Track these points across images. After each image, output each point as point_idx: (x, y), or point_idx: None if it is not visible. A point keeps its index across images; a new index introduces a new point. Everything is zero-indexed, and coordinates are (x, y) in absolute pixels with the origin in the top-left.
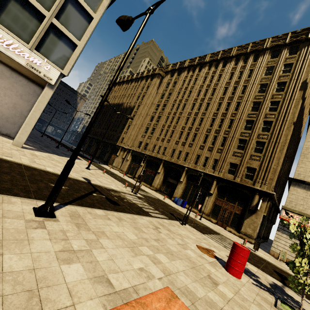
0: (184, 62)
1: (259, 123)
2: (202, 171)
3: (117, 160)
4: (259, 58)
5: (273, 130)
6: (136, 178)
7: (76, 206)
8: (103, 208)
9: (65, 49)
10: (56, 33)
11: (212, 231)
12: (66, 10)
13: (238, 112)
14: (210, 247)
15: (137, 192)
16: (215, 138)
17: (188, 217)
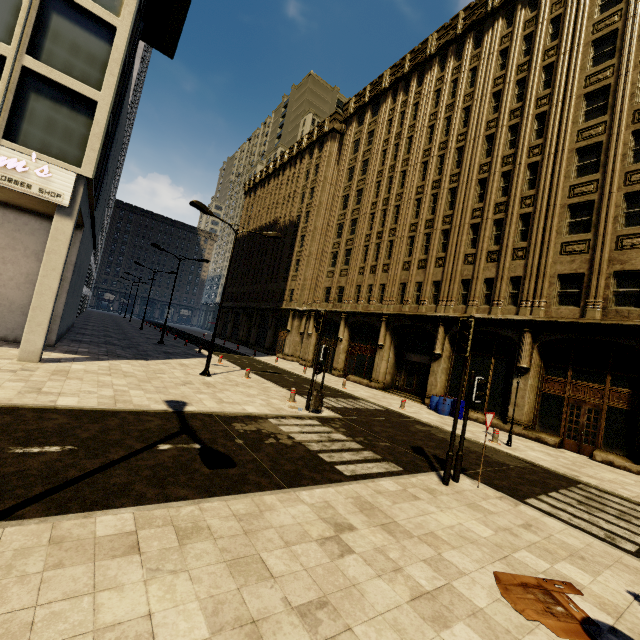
0: (379, 81)
1: (619, 143)
2: (484, 316)
3: (290, 339)
4: None
5: None
6: (335, 371)
7: (22, 520)
8: (153, 496)
9: (74, 120)
10: (43, 89)
11: (551, 479)
12: (49, 30)
13: (546, 139)
14: (556, 566)
15: (319, 406)
16: (499, 225)
17: (461, 456)
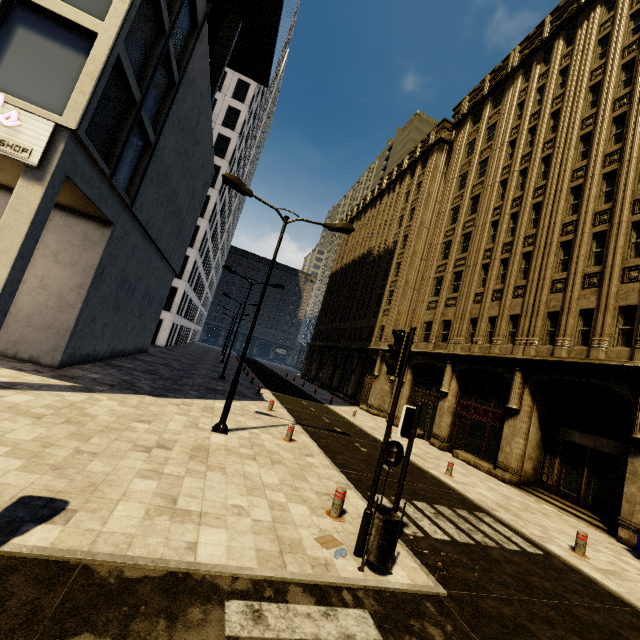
0: (504, 64)
1: None
2: None
3: (376, 387)
4: None
5: None
6: (436, 439)
7: None
8: None
9: (68, 60)
10: (34, 23)
11: None
12: None
13: None
14: None
15: (385, 557)
16: None
17: None
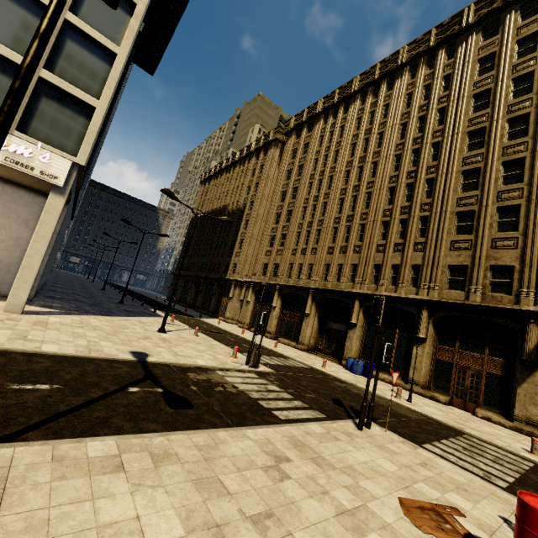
0: (315, 106)
1: (493, 169)
2: (391, 295)
3: (231, 305)
4: (459, 49)
5: (531, 175)
6: (268, 334)
7: (28, 442)
8: (129, 428)
9: (75, 120)
10: (53, 94)
11: (443, 430)
12: (64, 52)
13: (439, 162)
14: (446, 495)
15: (257, 362)
16: (404, 224)
17: (372, 407)
